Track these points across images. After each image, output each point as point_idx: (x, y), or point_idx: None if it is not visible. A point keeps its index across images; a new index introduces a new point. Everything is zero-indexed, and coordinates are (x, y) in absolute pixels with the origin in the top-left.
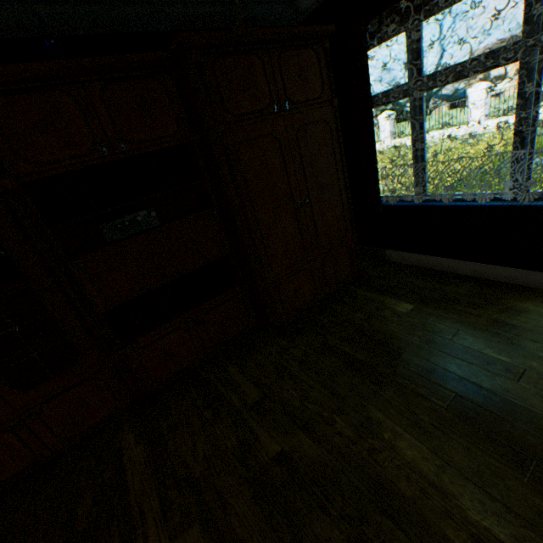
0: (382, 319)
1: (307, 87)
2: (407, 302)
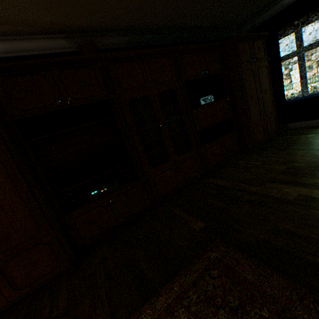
0: (302, 139)
1: (260, 53)
2: (310, 134)
